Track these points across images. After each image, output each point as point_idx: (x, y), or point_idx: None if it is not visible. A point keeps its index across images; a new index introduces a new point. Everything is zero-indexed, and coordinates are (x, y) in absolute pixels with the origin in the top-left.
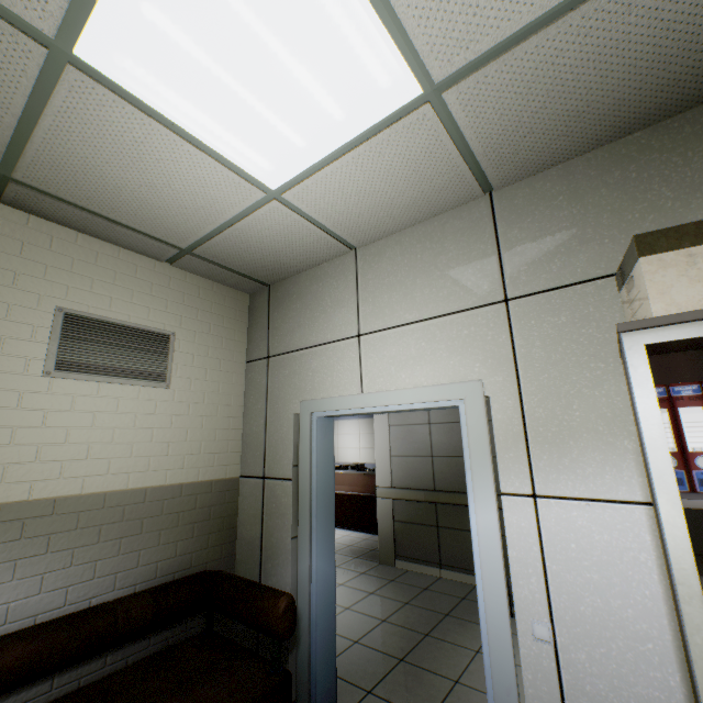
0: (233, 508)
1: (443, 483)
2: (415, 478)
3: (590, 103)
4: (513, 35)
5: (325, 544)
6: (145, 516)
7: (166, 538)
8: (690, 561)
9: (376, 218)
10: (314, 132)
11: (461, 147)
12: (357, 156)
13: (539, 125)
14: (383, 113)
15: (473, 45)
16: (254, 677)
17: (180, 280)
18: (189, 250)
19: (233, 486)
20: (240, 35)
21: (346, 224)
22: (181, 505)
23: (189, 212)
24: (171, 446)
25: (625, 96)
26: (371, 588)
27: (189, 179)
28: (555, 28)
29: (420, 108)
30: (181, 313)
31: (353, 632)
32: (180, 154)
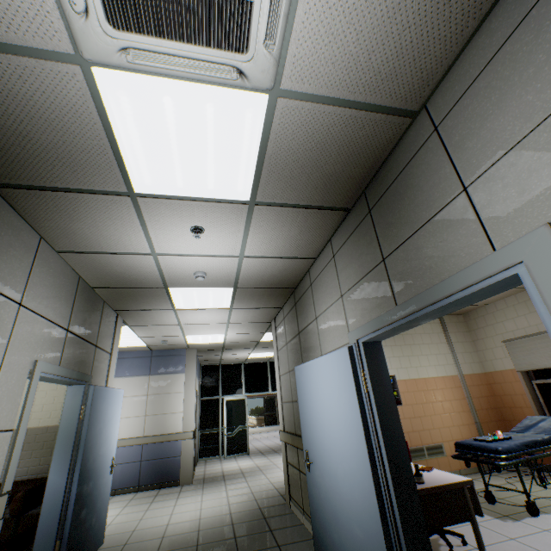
0: None
1: (297, 427)
2: (290, 422)
3: None
4: None
5: (60, 464)
6: (26, 442)
7: (36, 455)
8: None
9: None
10: None
11: None
12: None
13: None
14: None
15: None
16: (4, 535)
17: None
18: None
19: None
20: None
21: None
22: (47, 438)
23: None
24: (45, 406)
25: None
26: (240, 520)
27: None
28: None
29: None
30: None
31: (168, 546)
32: None
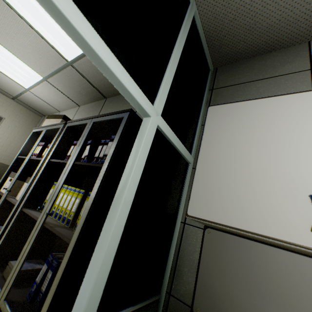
0: (3, 173)
1: None
2: None
3: (80, 91)
4: (52, 74)
5: None
6: None
7: None
8: (12, 164)
9: (58, 104)
10: (27, 79)
11: (63, 92)
12: (40, 87)
13: (74, 93)
14: (38, 80)
15: (45, 73)
16: None
17: (15, 105)
18: (16, 98)
19: (6, 167)
20: (0, 58)
21: (51, 103)
22: None
23: (10, 87)
24: None
25: (85, 92)
26: None
27: (5, 80)
28: (57, 75)
29: (45, 81)
30: (11, 114)
31: None
32: (0, 74)
